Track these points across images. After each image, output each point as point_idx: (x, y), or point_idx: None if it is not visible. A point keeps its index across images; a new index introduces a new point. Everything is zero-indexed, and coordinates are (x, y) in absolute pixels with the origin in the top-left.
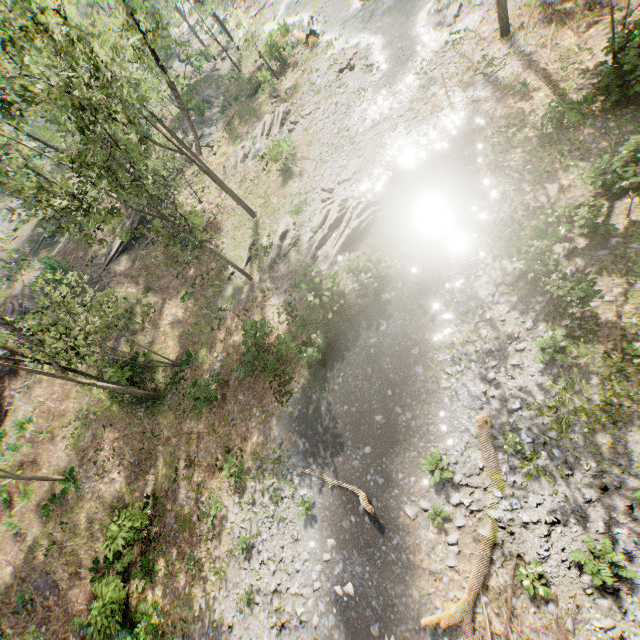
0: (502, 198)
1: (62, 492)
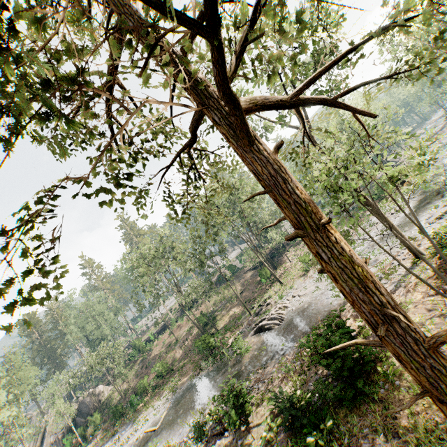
0: (275, 367)
1: (174, 343)
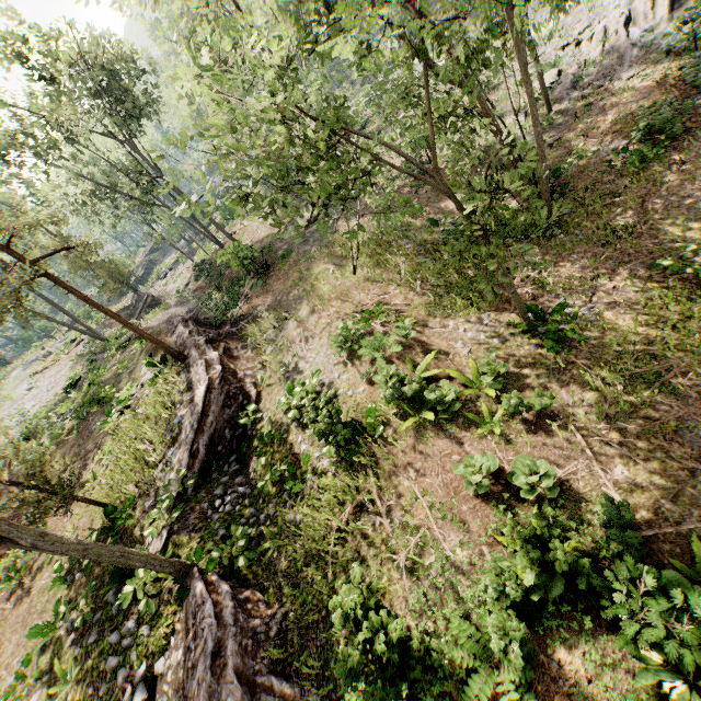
0: None
1: (554, 329)
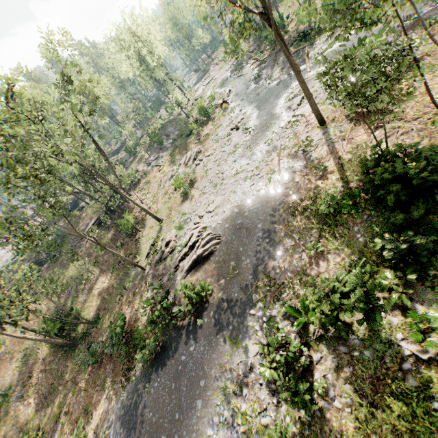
0: (287, 262)
1: (0, 404)
